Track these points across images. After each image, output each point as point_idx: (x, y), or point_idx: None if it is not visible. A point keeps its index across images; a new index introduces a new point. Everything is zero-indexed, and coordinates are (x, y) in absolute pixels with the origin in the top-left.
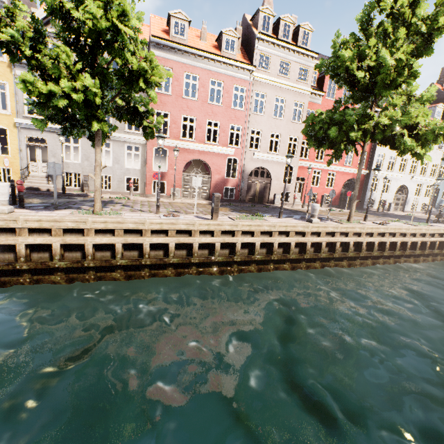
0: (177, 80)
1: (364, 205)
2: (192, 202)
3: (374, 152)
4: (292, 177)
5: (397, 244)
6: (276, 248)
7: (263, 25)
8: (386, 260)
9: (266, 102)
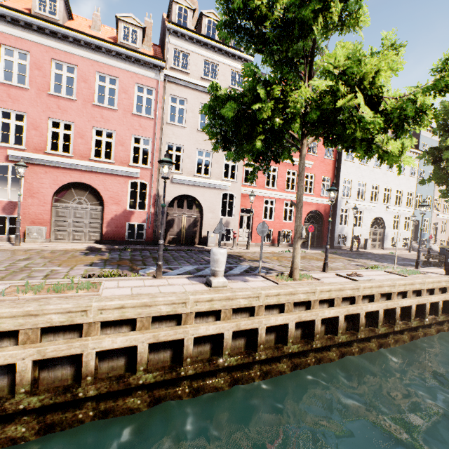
0: (40, 69)
1: (335, 243)
2: (54, 247)
3: (338, 177)
4: (234, 208)
5: (378, 314)
6: (91, 365)
7: (179, 18)
8: (365, 345)
9: (187, 109)
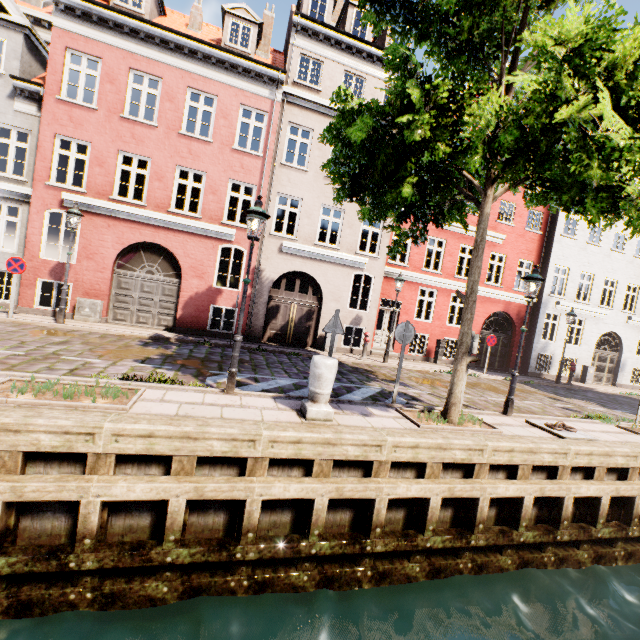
0: (113, 83)
1: (530, 367)
2: (107, 330)
3: (546, 262)
4: (370, 297)
5: (600, 504)
6: (92, 521)
7: (313, 9)
8: (568, 552)
9: (312, 145)
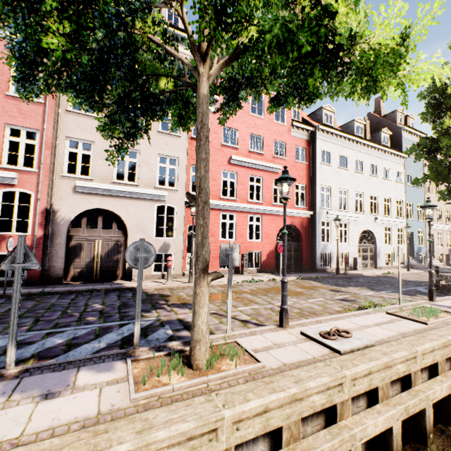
0: None
1: (317, 264)
2: None
3: (314, 184)
4: (175, 225)
5: (392, 436)
6: None
7: None
8: None
9: None
